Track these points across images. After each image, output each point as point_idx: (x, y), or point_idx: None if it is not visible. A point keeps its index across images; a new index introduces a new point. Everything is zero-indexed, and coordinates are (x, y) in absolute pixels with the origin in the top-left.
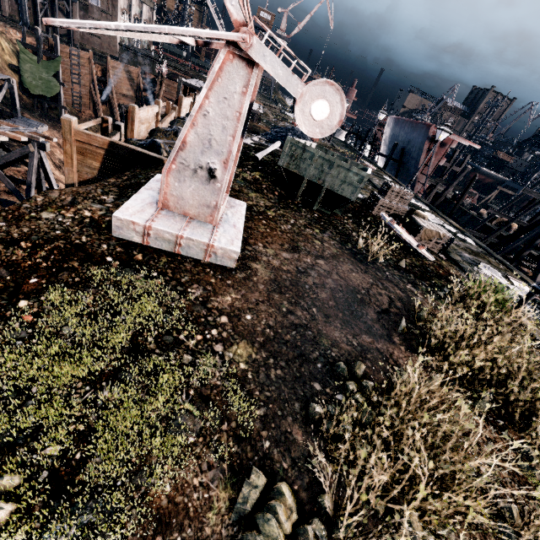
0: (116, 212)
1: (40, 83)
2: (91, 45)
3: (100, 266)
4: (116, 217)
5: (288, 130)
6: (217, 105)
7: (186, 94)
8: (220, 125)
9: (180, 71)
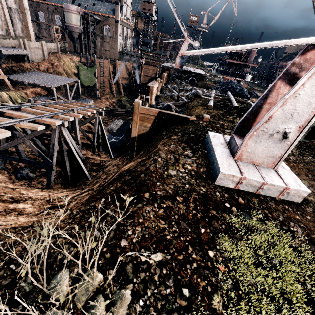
0: (220, 169)
1: (88, 80)
2: (105, 55)
3: (227, 212)
4: (222, 173)
5: (228, 83)
6: (309, 88)
7: (161, 72)
8: (306, 102)
9: (149, 59)
